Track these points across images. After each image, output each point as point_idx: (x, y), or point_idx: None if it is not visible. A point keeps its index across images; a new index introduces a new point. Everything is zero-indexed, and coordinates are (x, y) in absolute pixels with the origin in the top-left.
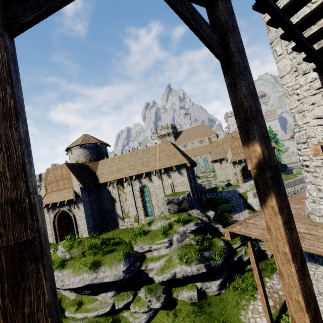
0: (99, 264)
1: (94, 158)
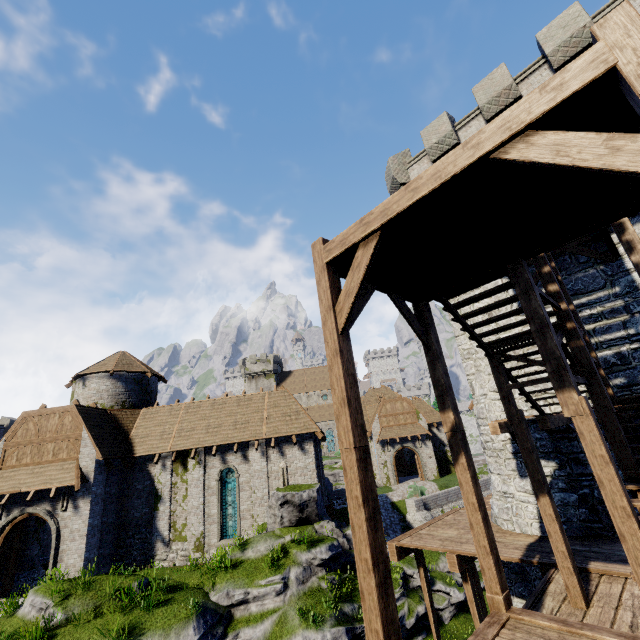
0: (140, 630)
1: (131, 401)
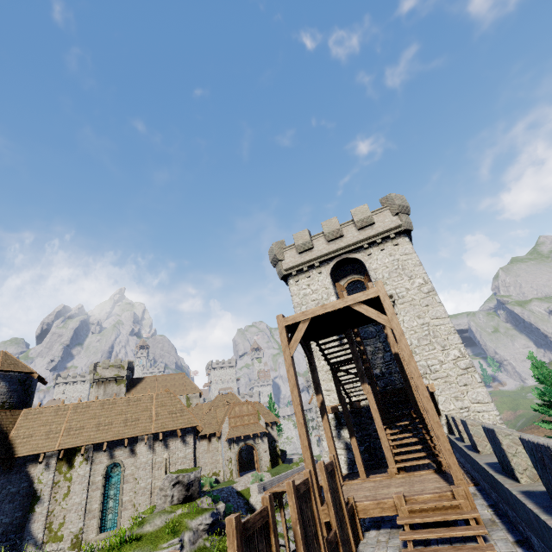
0: None
1: (12, 402)
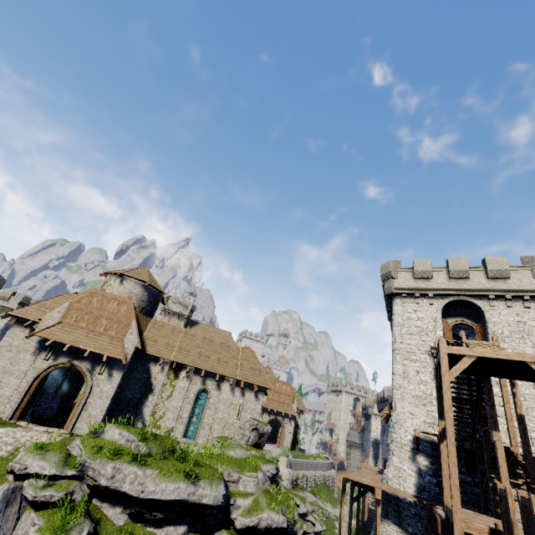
0: (196, 475)
1: (147, 309)
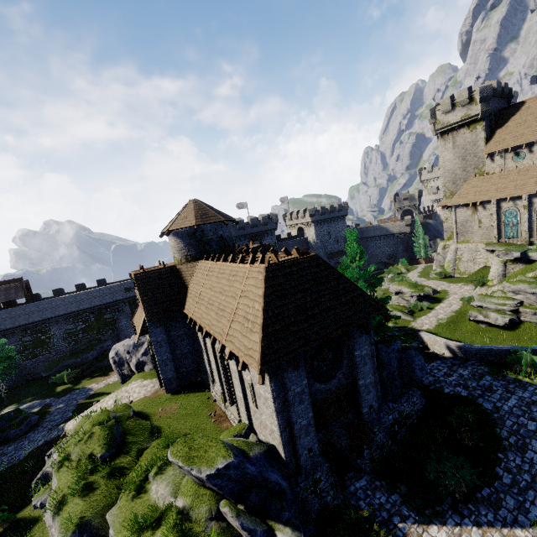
0: (62, 508)
1: (191, 254)
